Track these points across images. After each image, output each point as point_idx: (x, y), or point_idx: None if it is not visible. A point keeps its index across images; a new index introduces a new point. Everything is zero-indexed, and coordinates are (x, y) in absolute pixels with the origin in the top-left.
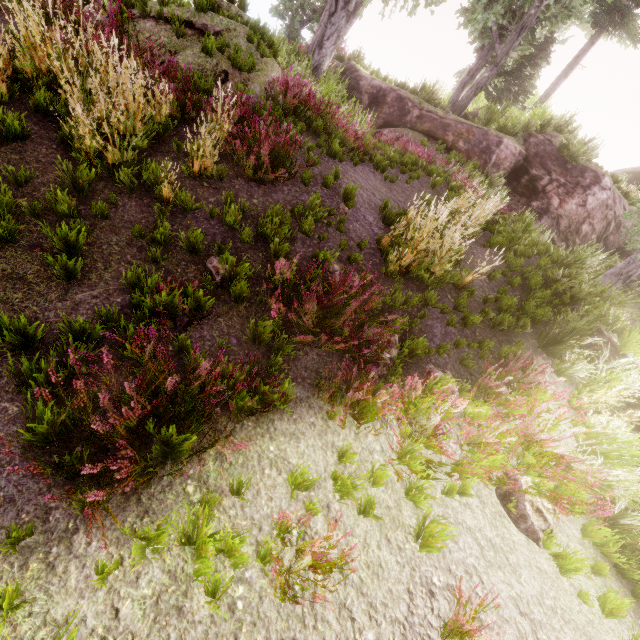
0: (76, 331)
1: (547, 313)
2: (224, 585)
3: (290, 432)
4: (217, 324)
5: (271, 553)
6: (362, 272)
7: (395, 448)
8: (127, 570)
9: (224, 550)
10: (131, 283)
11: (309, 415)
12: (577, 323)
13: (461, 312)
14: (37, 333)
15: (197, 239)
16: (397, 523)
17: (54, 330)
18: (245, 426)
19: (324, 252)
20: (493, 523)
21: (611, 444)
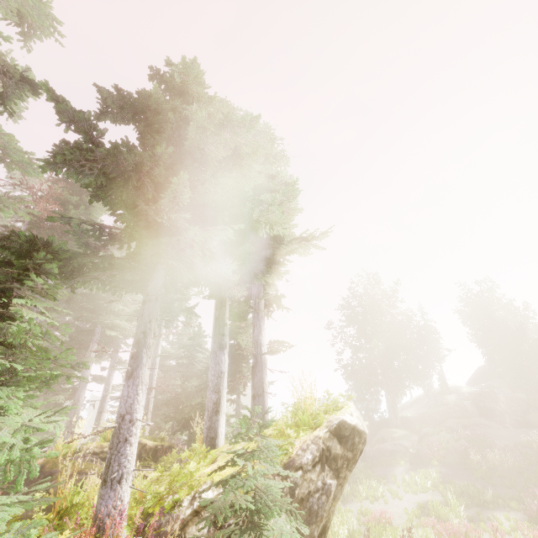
0: None
1: None
2: None
3: None
4: None
5: None
6: None
7: None
8: None
9: None
10: None
11: None
12: None
13: None
14: None
15: None
16: None
17: None
18: None
19: None
20: None
21: None
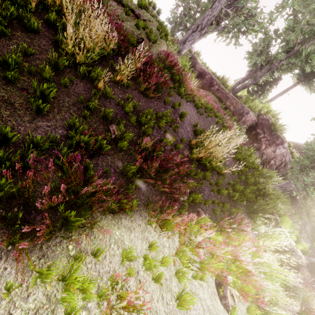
0: (34, 142)
1: (253, 197)
2: (77, 310)
3: (128, 226)
4: (106, 159)
5: (105, 295)
6: (179, 153)
7: (175, 247)
8: (23, 290)
9: (80, 288)
10: (69, 124)
11: (139, 219)
12: (266, 206)
13: (218, 186)
14: (13, 137)
15: (109, 113)
16: (168, 289)
17: (21, 137)
18: (107, 218)
19: (166, 139)
20: (211, 297)
21: (268, 268)
